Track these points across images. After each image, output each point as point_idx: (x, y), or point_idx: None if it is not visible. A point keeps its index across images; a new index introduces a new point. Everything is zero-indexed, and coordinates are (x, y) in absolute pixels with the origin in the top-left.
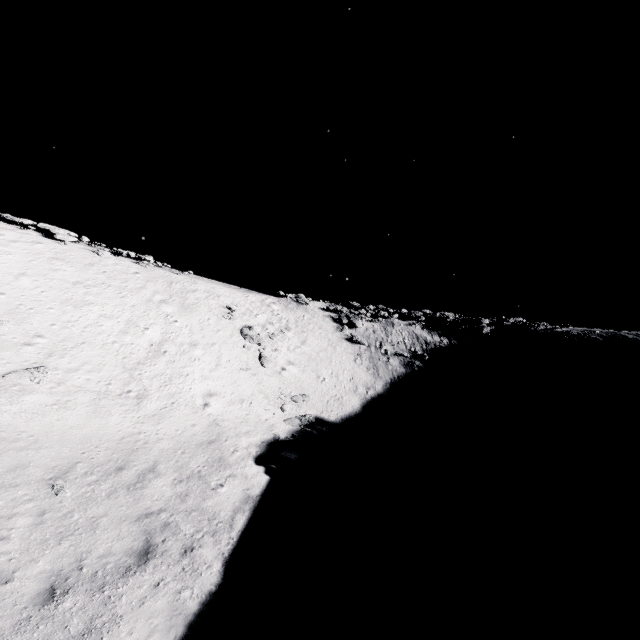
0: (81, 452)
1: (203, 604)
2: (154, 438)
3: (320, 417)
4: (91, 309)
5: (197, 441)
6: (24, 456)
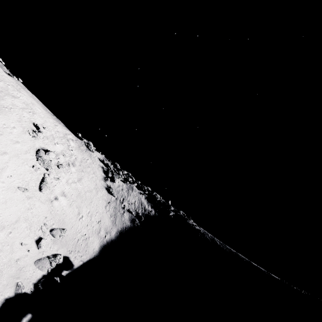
0: None
1: None
2: None
3: (68, 258)
4: None
5: None
6: None
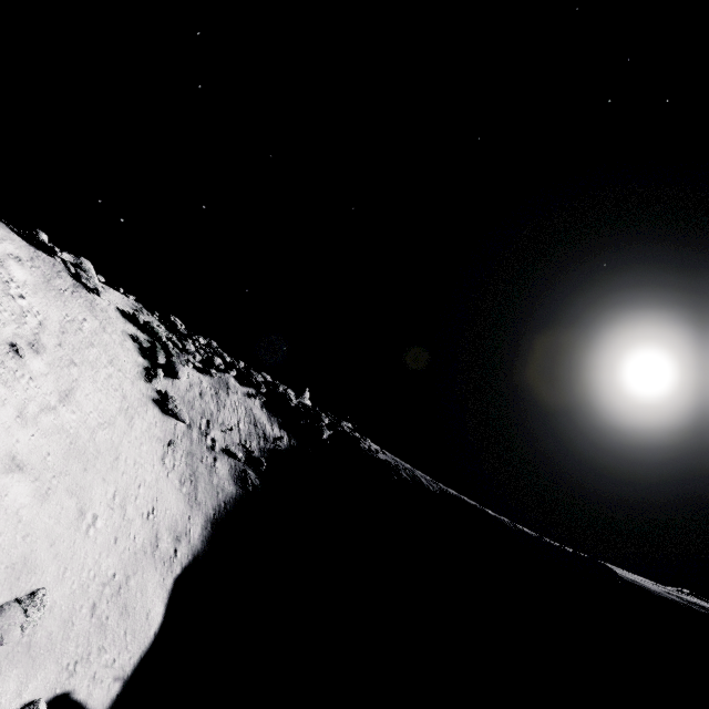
0: None
1: None
2: None
3: (66, 700)
4: None
5: None
6: None
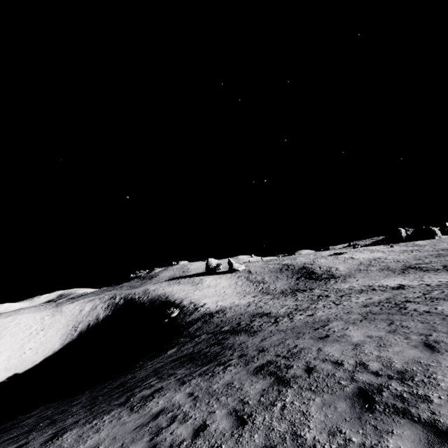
0: None
1: None
2: None
3: (18, 372)
4: None
5: None
6: None
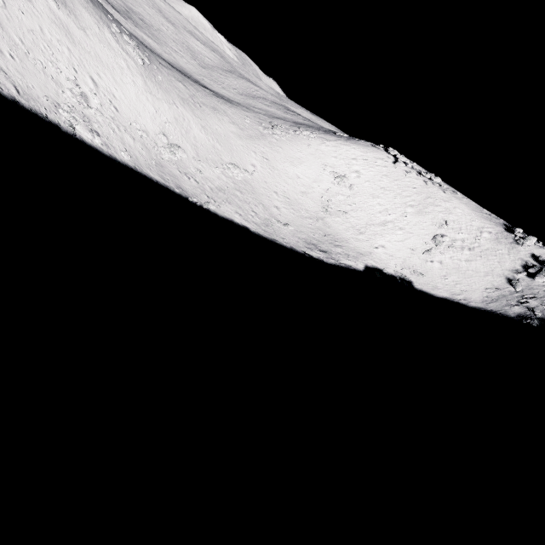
0: (334, 234)
1: (321, 260)
2: (350, 243)
3: (412, 282)
4: (377, 200)
5: (359, 251)
6: (326, 228)
